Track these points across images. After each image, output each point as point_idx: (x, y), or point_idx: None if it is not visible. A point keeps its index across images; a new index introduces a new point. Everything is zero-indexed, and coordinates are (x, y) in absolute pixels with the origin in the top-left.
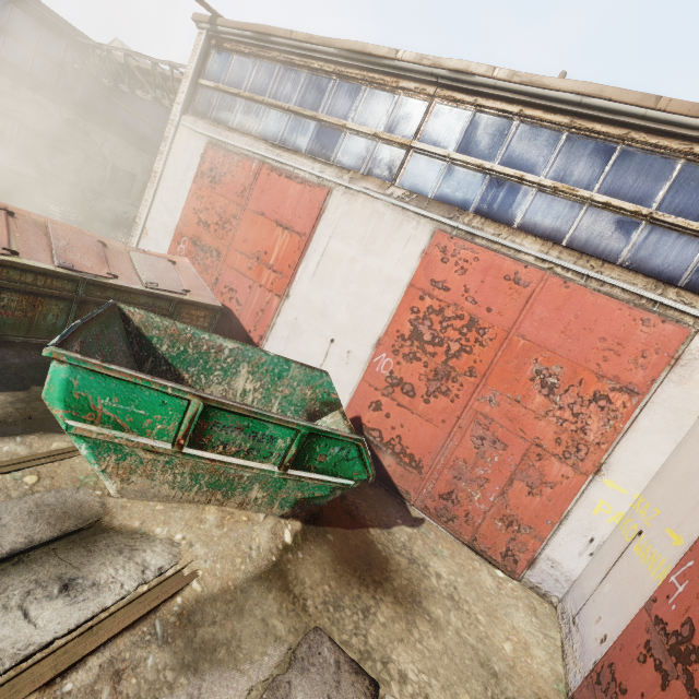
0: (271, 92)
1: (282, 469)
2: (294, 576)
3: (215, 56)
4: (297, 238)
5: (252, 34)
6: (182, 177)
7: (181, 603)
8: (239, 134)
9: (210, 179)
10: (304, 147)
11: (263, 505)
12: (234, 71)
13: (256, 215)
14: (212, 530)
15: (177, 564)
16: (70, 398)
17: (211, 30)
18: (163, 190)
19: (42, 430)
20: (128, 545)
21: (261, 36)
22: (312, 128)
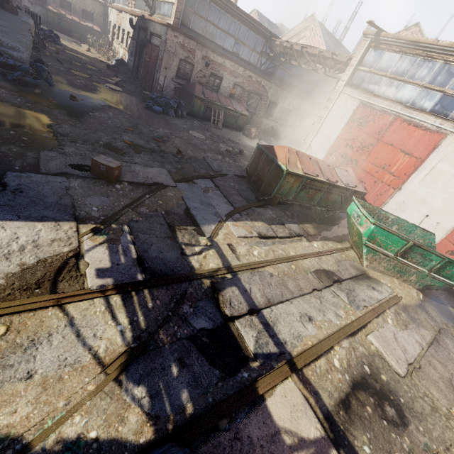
0: (410, 74)
1: (429, 272)
2: (427, 310)
3: (372, 52)
4: (414, 160)
5: (405, 41)
6: (339, 121)
7: (402, 304)
8: (382, 99)
9: (358, 123)
10: (428, 108)
11: (412, 283)
12: (384, 61)
13: (386, 145)
14: (398, 286)
15: (394, 292)
16: (370, 235)
17: (374, 38)
18: (324, 127)
19: (329, 240)
20: (377, 282)
21: (412, 43)
22: (438, 97)
